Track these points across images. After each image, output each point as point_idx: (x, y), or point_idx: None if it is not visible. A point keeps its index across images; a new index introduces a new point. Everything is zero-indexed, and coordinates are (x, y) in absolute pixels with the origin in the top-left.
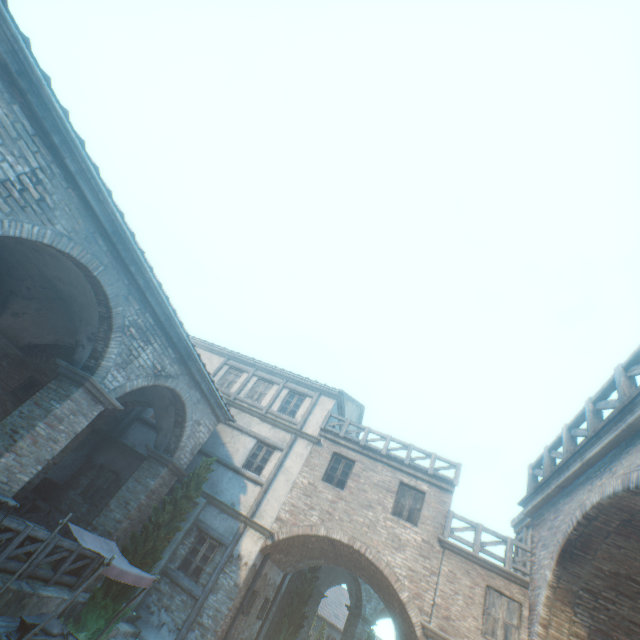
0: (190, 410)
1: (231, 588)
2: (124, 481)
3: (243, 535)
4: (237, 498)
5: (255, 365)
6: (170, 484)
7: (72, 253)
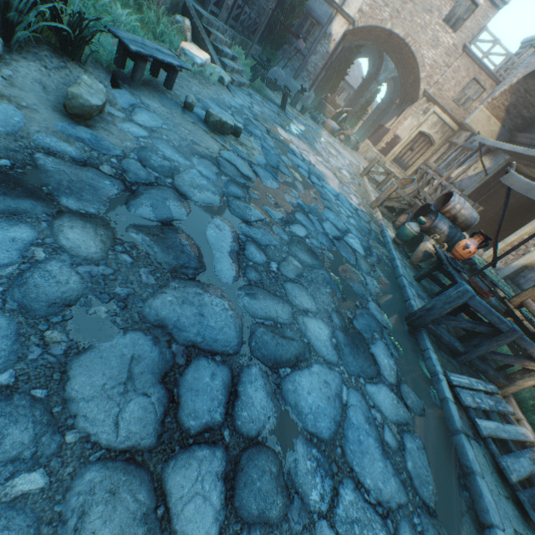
0: None
1: (324, 55)
2: None
3: (334, 20)
4: None
5: None
6: None
7: None
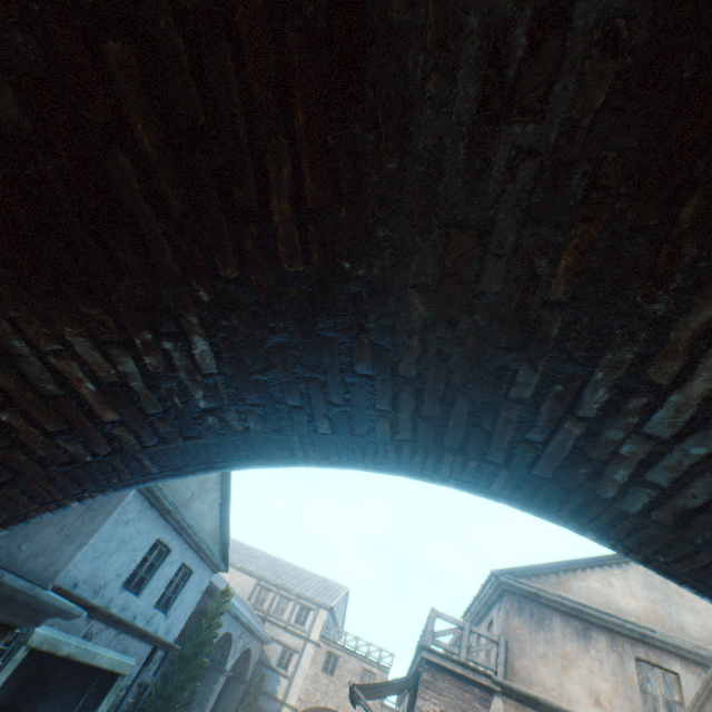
0: (253, 650)
1: None
2: None
3: (281, 711)
4: (276, 687)
5: (278, 585)
6: (243, 690)
7: (225, 631)
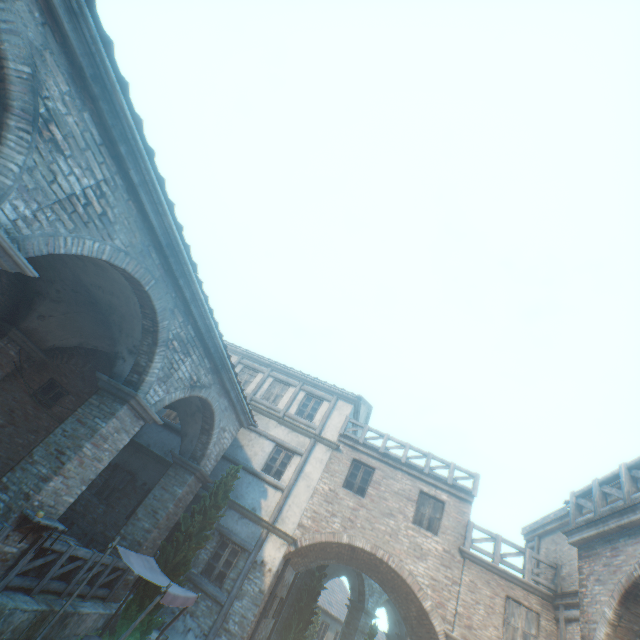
0: (218, 418)
1: (256, 594)
2: (140, 482)
3: (266, 541)
4: (258, 503)
5: (270, 365)
6: (195, 491)
7: (127, 268)
